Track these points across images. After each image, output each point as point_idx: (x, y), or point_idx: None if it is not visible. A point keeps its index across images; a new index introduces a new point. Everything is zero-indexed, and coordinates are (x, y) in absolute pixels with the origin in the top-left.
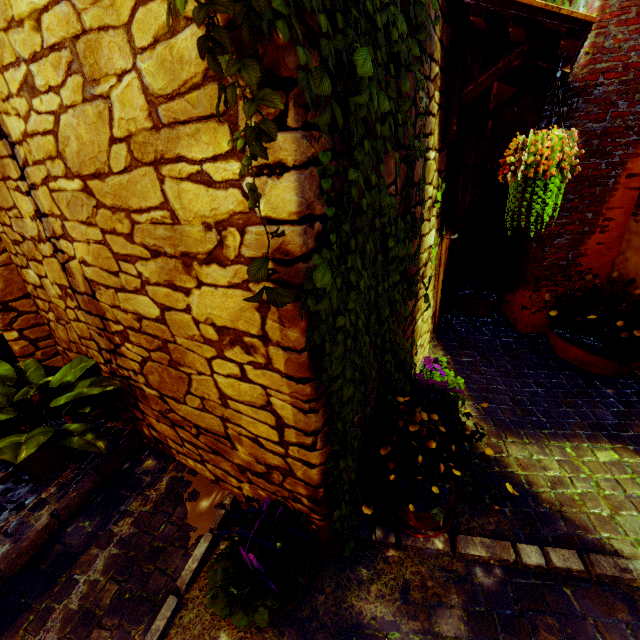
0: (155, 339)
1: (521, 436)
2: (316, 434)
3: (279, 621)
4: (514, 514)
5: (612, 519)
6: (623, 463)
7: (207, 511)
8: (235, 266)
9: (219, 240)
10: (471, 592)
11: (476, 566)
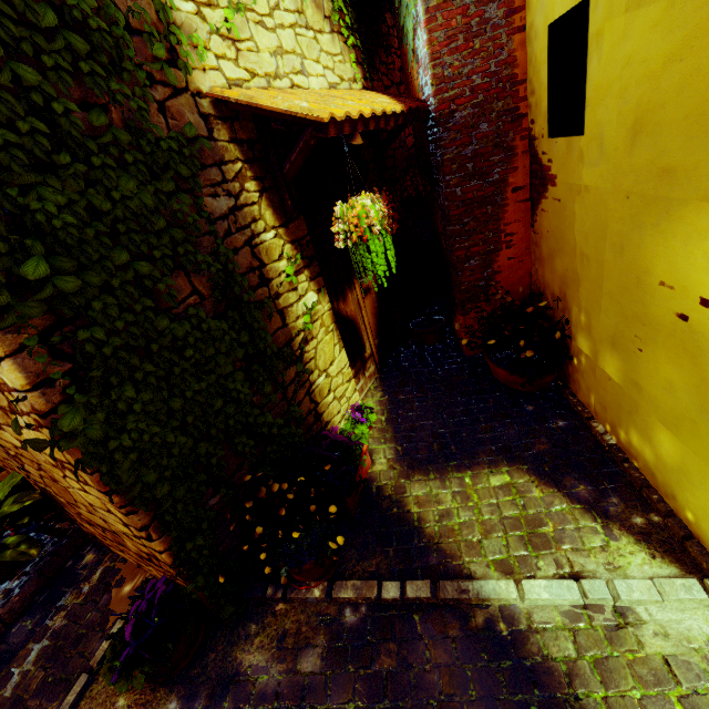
0: (33, 462)
1: (428, 472)
2: (147, 529)
3: (172, 681)
4: (395, 553)
5: (479, 543)
6: (511, 485)
7: (128, 595)
8: (26, 416)
9: (7, 399)
10: (336, 631)
11: (347, 607)
